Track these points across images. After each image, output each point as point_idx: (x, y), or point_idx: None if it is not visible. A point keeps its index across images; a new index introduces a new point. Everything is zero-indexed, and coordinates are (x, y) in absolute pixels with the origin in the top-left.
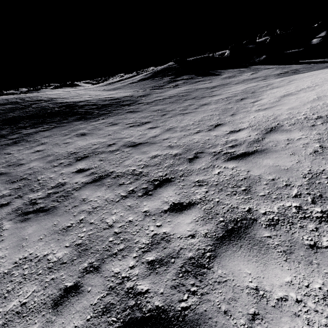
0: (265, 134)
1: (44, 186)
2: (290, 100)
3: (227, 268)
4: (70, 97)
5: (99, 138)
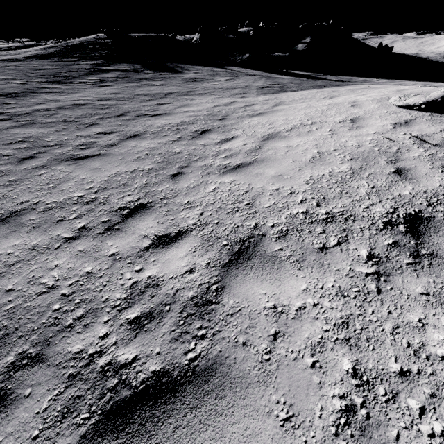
0: (226, 269)
1: None
2: (277, 152)
3: None
4: None
5: None
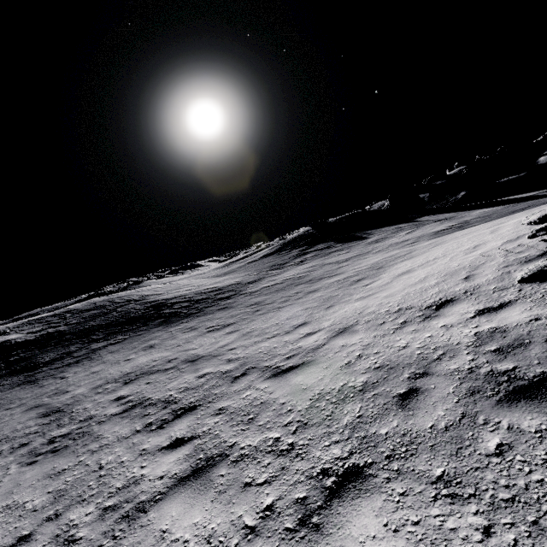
0: (331, 338)
1: (73, 420)
2: (398, 282)
3: (161, 511)
4: (167, 292)
5: (165, 350)
